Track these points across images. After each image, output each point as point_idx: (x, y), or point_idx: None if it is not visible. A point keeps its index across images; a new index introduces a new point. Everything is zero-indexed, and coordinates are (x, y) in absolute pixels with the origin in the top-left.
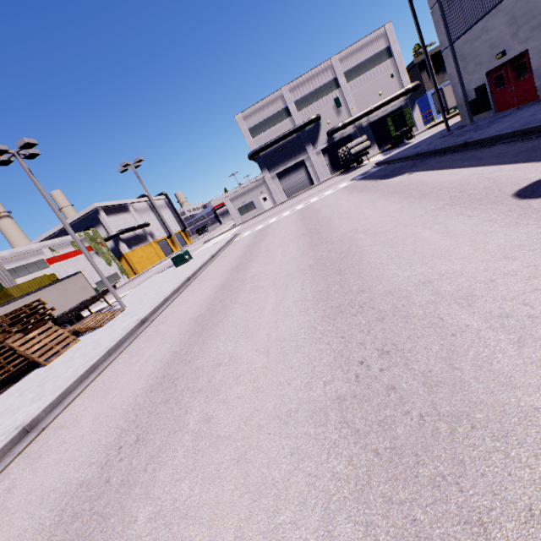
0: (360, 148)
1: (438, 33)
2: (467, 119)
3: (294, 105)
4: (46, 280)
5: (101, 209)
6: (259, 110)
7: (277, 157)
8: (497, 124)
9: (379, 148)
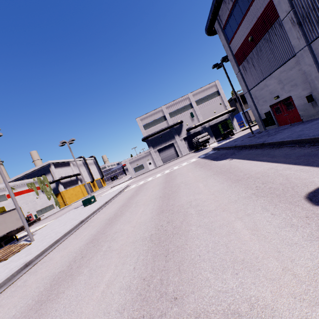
0: (204, 139)
1: (241, 85)
2: (262, 128)
3: (168, 115)
4: None
5: (52, 164)
6: (149, 116)
7: (158, 141)
8: (280, 133)
9: (215, 139)
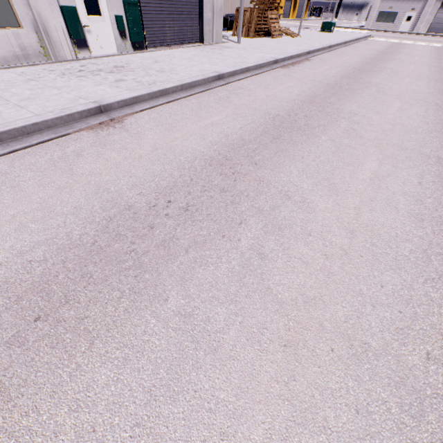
0: None
1: None
2: None
3: None
4: None
5: None
6: None
7: None
8: None
9: None
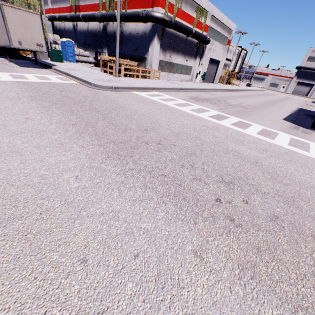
0: None
1: None
2: None
3: None
4: None
5: None
6: None
7: (306, 75)
8: None
9: None
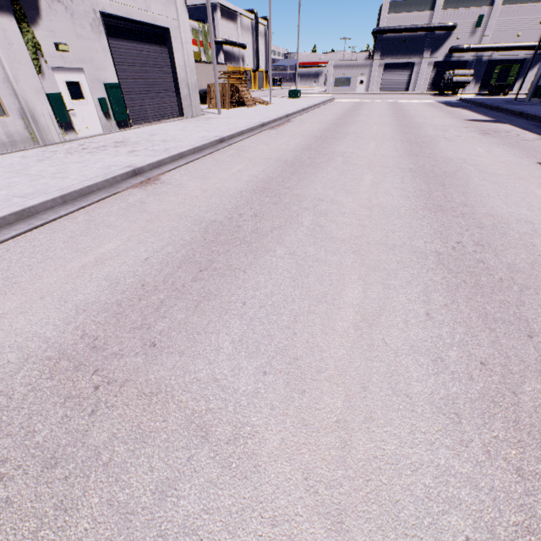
0: (462, 80)
1: None
2: (528, 98)
3: None
4: (197, 57)
5: (219, 7)
6: None
7: (396, 47)
8: (520, 106)
9: (479, 89)
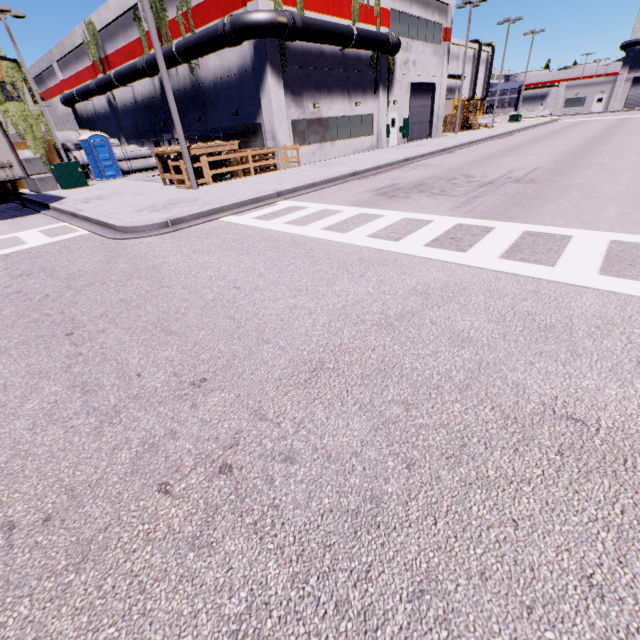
0: None
1: None
2: None
3: None
4: None
5: None
6: None
7: None
8: None
9: None
